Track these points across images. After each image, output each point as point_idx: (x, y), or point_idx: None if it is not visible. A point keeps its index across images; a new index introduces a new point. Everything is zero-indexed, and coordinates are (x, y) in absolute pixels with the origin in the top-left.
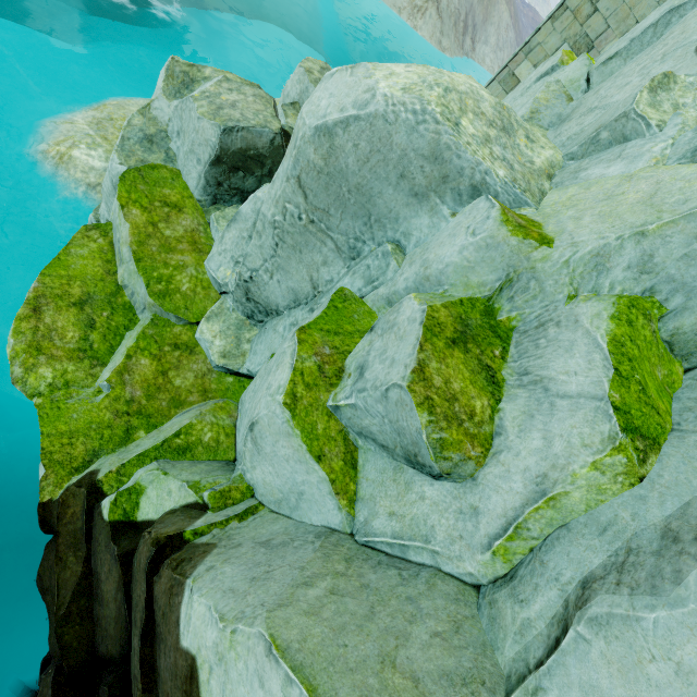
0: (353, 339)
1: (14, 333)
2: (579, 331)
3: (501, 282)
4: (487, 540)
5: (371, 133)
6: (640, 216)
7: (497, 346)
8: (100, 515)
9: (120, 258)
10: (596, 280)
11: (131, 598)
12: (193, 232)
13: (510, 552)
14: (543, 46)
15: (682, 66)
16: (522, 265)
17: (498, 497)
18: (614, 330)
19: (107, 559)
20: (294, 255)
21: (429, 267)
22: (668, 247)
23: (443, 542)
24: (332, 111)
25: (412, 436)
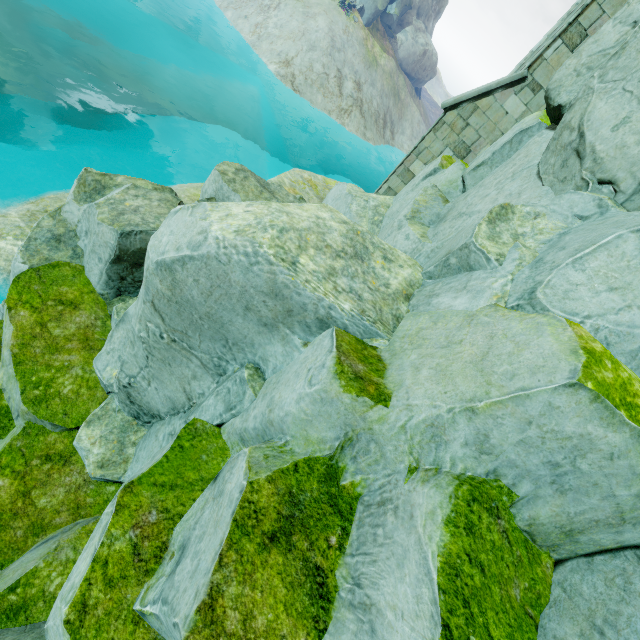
0: (192, 493)
1: None
2: (413, 536)
3: (340, 441)
4: None
5: (209, 271)
6: (471, 384)
7: (334, 529)
8: None
9: (2, 360)
10: (436, 452)
11: None
12: (86, 328)
13: None
14: (430, 149)
15: (527, 187)
16: (358, 424)
17: None
18: (448, 545)
19: None
20: (165, 367)
21: (272, 410)
22: (501, 429)
23: None
24: (170, 249)
25: None
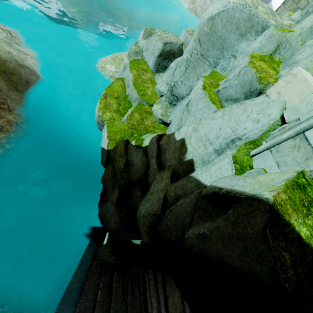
0: (220, 80)
1: (100, 103)
2: (306, 46)
3: (275, 47)
4: None
5: (227, 15)
6: None
7: (275, 65)
8: (131, 145)
9: (128, 86)
10: (311, 36)
11: (147, 157)
12: (151, 78)
13: None
14: (280, 15)
15: None
16: (283, 40)
17: None
18: None
19: (135, 153)
20: (192, 71)
21: (248, 52)
22: None
23: None
24: (214, 11)
25: (249, 81)
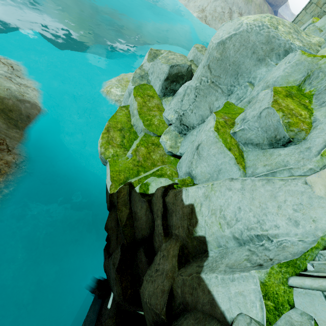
0: (236, 115)
1: (102, 138)
2: None
3: (304, 77)
4: (317, 152)
5: (241, 38)
6: None
7: (306, 100)
8: (135, 191)
9: (133, 115)
10: None
11: (152, 212)
12: (158, 104)
13: None
14: (301, 21)
15: None
16: (314, 67)
17: (319, 138)
18: None
19: (139, 204)
20: (203, 99)
21: (268, 81)
22: None
23: (294, 163)
24: (225, 35)
25: (274, 126)
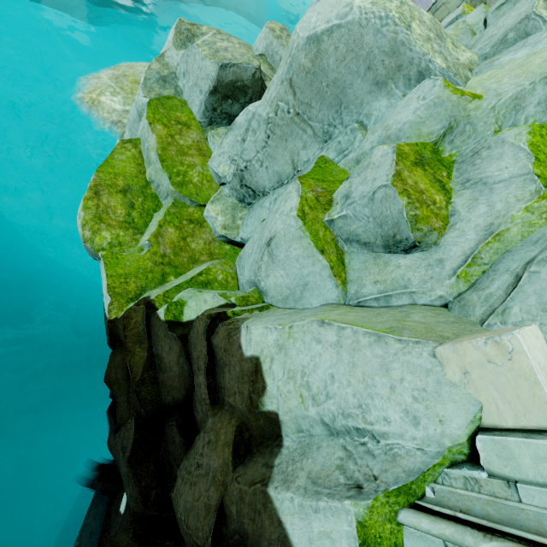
0: (335, 184)
1: (84, 208)
2: (506, 146)
3: (445, 129)
4: (452, 271)
5: (348, 37)
6: (546, 67)
7: (444, 171)
8: (158, 318)
9: (148, 161)
10: (514, 117)
11: (190, 359)
12: (198, 142)
13: (469, 275)
14: (447, 5)
15: None
16: (460, 114)
17: (457, 247)
18: (532, 139)
19: (167, 343)
20: (281, 144)
21: (390, 129)
22: None
23: (418, 285)
24: (320, 24)
25: (393, 219)
